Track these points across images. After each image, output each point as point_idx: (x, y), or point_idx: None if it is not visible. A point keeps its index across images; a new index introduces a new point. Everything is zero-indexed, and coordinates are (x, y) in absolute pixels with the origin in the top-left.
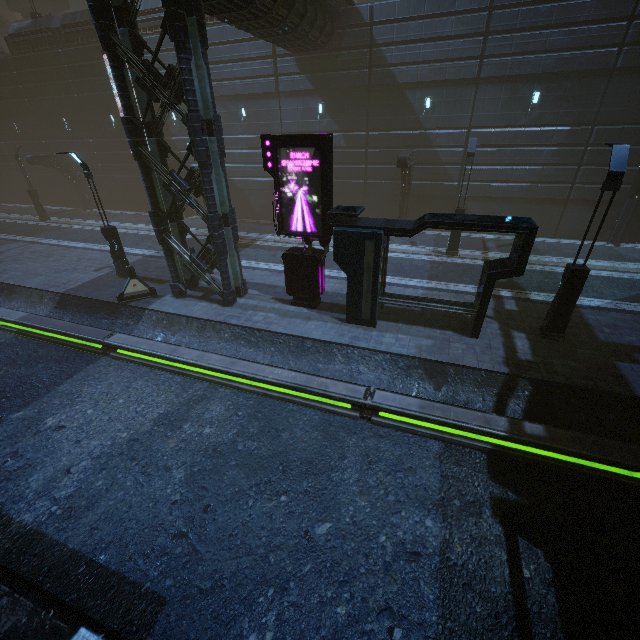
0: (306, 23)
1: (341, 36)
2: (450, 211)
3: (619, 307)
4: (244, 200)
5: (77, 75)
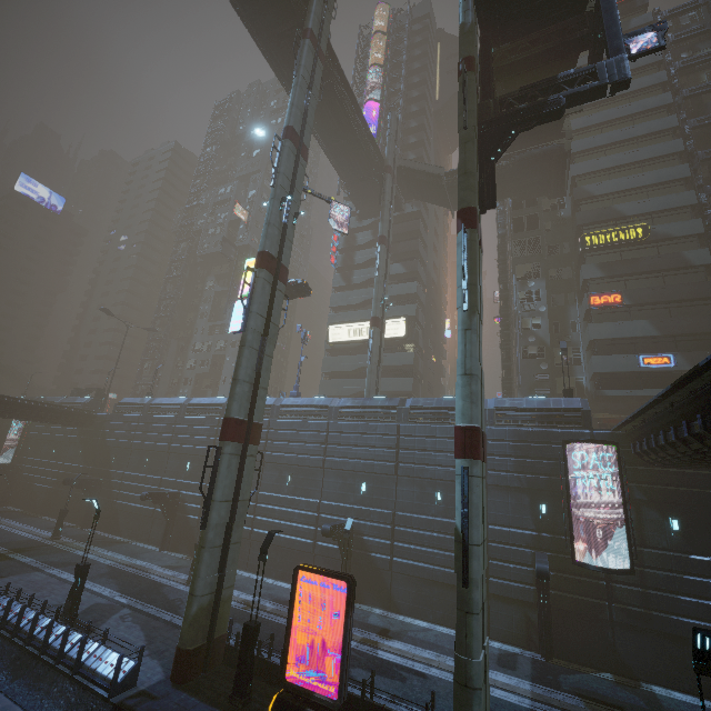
0: (55, 419)
1: (96, 423)
2: (112, 518)
3: (29, 562)
4: (35, 498)
5: (8, 421)
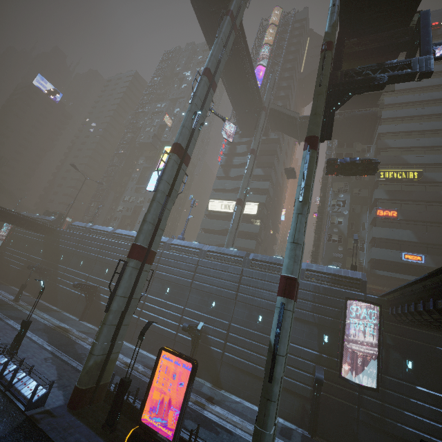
0: (29, 227)
1: (55, 234)
2: (53, 295)
3: None
4: (9, 274)
5: (2, 224)
